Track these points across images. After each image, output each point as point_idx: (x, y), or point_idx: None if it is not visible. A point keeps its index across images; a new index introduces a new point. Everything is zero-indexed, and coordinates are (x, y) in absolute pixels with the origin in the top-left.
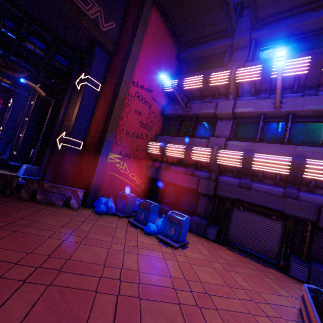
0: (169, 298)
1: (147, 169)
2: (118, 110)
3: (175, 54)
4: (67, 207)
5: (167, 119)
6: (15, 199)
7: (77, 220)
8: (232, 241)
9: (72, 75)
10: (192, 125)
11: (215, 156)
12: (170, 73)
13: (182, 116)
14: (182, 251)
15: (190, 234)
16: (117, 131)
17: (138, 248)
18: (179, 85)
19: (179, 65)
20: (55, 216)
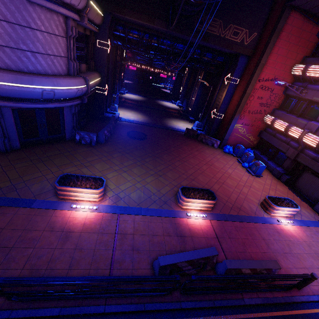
0: (236, 181)
1: (261, 132)
2: (244, 101)
3: (315, 33)
4: (213, 147)
5: (288, 96)
6: (196, 140)
7: (216, 153)
8: (295, 187)
9: (224, 71)
10: (302, 108)
11: (302, 137)
12: (303, 55)
13: (299, 97)
14: (254, 177)
15: (270, 175)
16: (242, 112)
17: (234, 169)
18: (303, 72)
19: (317, 44)
20: (209, 150)
